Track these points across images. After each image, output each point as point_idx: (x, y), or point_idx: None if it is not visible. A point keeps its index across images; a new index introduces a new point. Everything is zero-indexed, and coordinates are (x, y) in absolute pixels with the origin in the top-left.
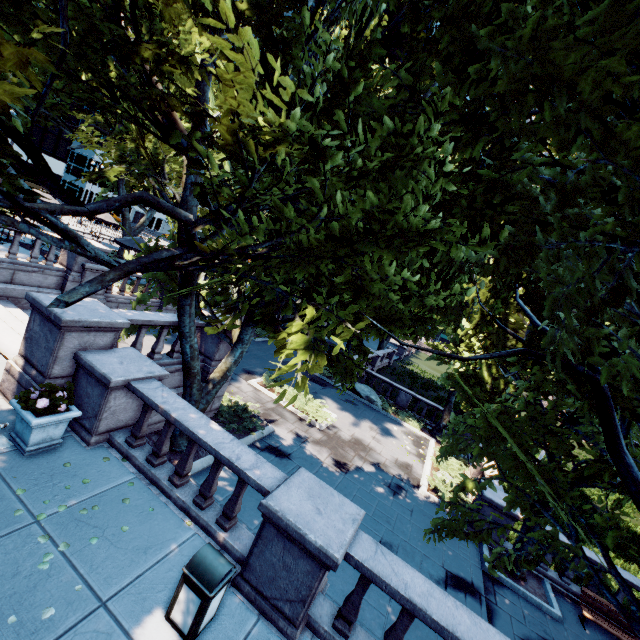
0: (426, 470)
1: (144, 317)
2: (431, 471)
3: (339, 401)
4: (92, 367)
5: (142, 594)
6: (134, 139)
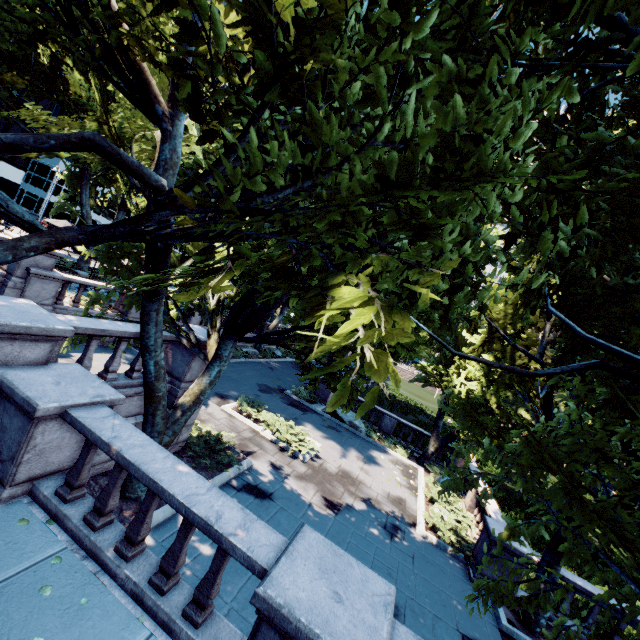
0: (421, 505)
1: (96, 325)
2: (425, 505)
3: (321, 428)
4: (11, 389)
5: None
6: (97, 117)
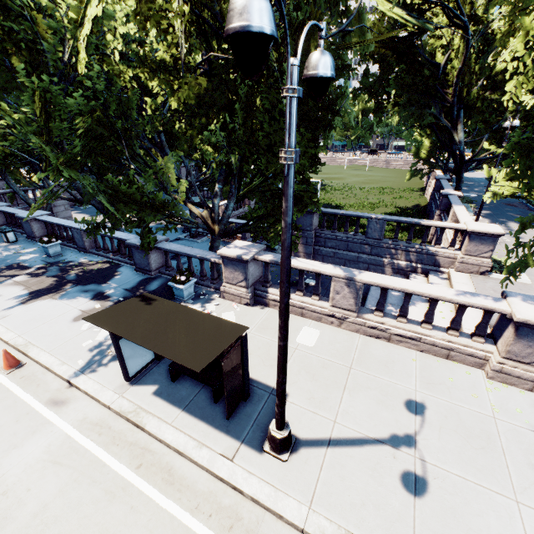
0: None
1: (1, 191)
2: None
3: None
4: None
5: (1, 241)
6: None
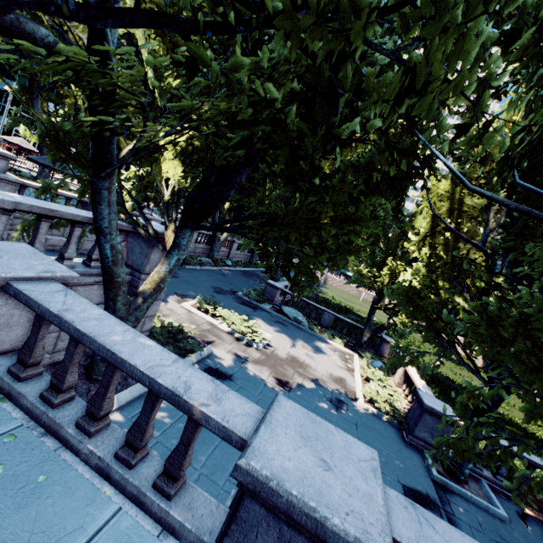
0: (358, 383)
1: (43, 205)
2: (362, 383)
3: (270, 322)
4: None
5: None
6: None
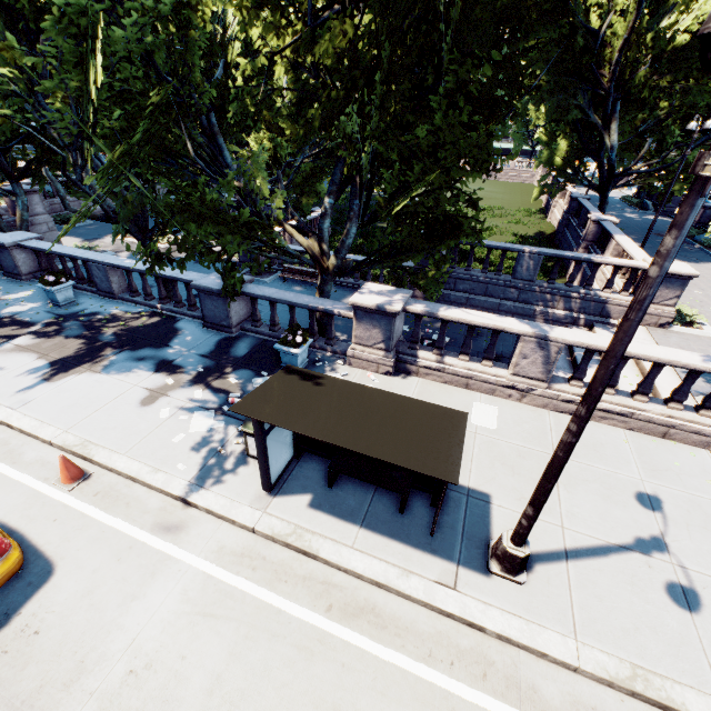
0: None
1: None
2: None
3: None
4: None
5: None
6: None
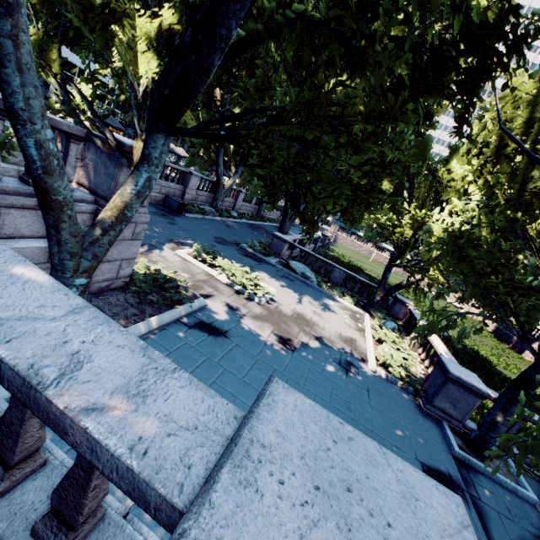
0: (370, 344)
1: None
2: (374, 345)
3: (276, 276)
4: None
5: None
6: None
